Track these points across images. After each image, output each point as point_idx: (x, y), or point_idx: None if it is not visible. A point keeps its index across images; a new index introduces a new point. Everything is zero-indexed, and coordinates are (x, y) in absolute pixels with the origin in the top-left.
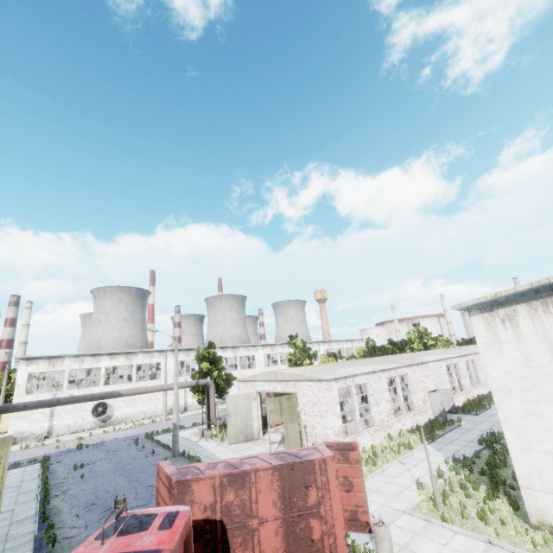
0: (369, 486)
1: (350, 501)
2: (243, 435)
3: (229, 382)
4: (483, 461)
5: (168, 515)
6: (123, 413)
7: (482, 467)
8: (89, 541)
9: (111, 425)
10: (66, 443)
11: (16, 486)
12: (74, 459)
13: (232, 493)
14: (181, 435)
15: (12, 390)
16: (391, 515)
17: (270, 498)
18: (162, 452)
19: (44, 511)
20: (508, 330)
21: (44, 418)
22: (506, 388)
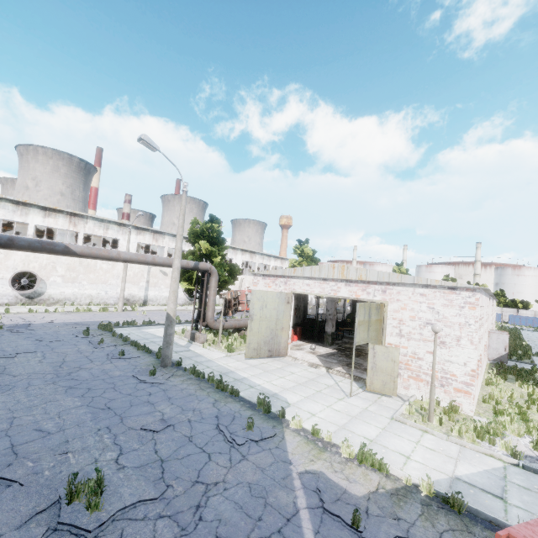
0: None
1: None
2: (266, 348)
3: (233, 275)
4: None
5: None
6: (61, 292)
7: None
8: None
9: (40, 304)
10: None
11: None
12: None
13: None
14: (154, 332)
15: None
16: None
17: None
18: (137, 355)
19: None
20: None
21: None
22: None
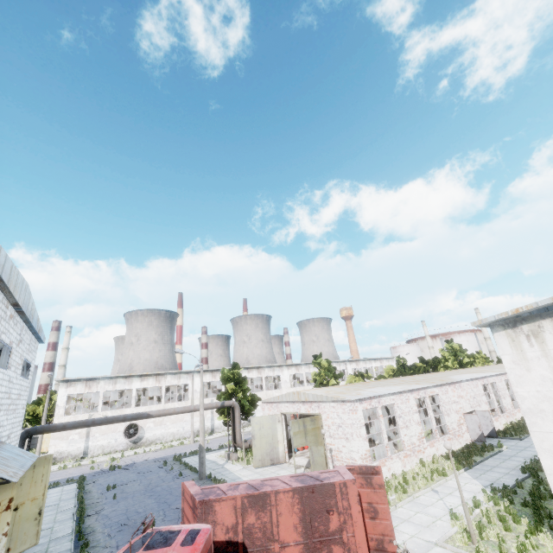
0: (398, 514)
1: (375, 529)
2: (268, 458)
3: (254, 403)
4: (526, 491)
5: (191, 533)
6: (153, 434)
7: (524, 498)
8: None
9: (141, 447)
10: (100, 464)
11: (55, 504)
12: (107, 479)
13: (253, 515)
14: (207, 457)
15: (53, 411)
16: (422, 547)
17: (291, 521)
18: (189, 474)
19: (79, 530)
20: (534, 347)
21: (81, 439)
22: (538, 409)
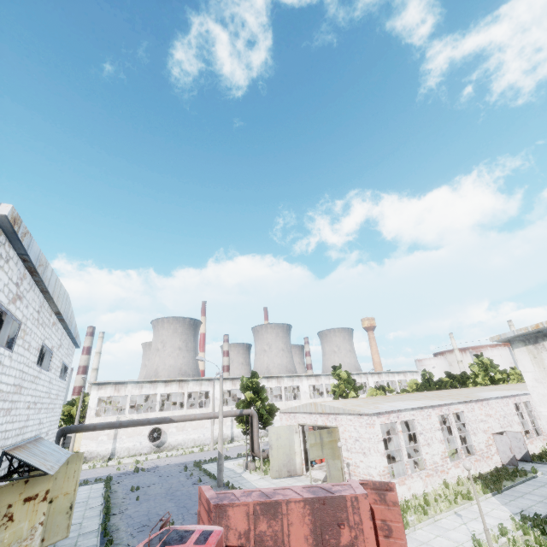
0: (417, 536)
1: None
2: (285, 469)
3: (272, 413)
4: None
5: (204, 534)
6: (175, 440)
7: None
8: (138, 546)
9: (164, 451)
10: (125, 465)
11: (84, 501)
12: (132, 481)
13: (264, 523)
14: (226, 465)
15: (85, 412)
16: None
17: (302, 532)
18: (208, 481)
19: (105, 527)
20: None
21: (109, 440)
22: None
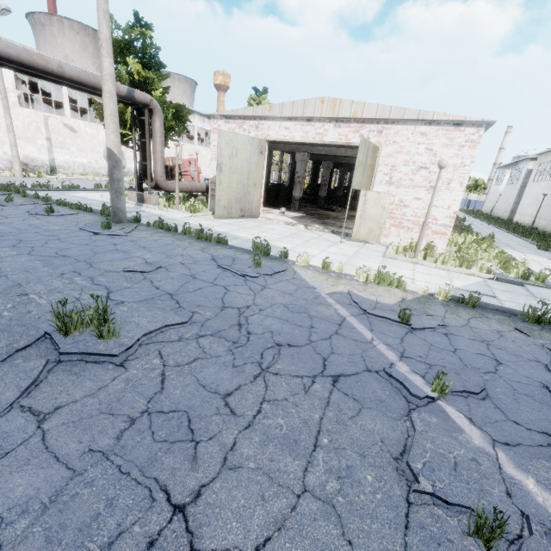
0: None
1: None
2: (238, 206)
3: (181, 121)
4: None
5: None
6: None
7: None
8: None
9: None
10: None
11: None
12: None
13: None
14: (84, 196)
15: None
16: None
17: None
18: (73, 212)
19: None
20: None
21: None
22: None
